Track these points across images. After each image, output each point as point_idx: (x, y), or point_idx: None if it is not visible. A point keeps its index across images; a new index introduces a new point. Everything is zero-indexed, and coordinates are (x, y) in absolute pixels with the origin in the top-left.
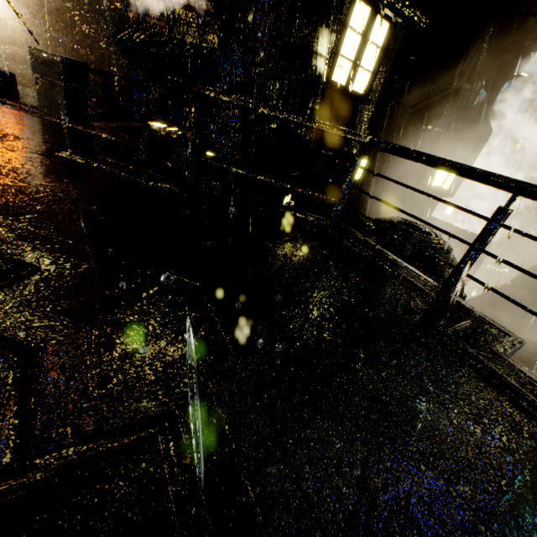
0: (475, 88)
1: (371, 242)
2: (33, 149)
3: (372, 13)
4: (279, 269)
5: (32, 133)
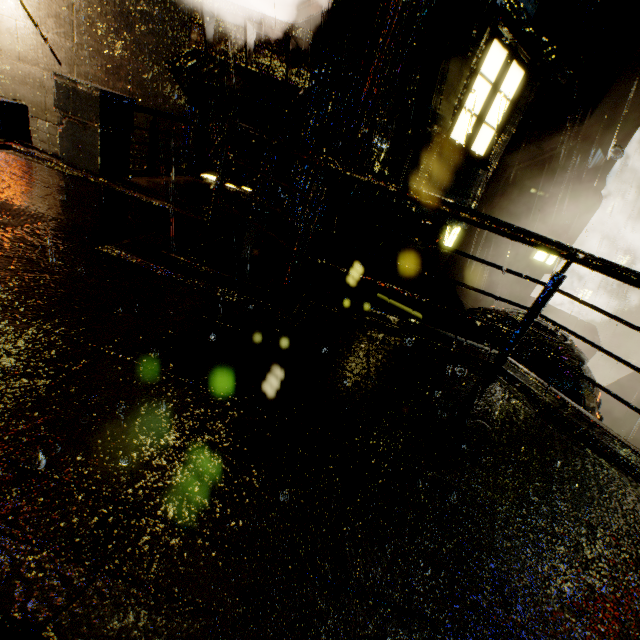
0: (590, 149)
1: (569, 401)
2: (59, 241)
3: (508, 58)
4: (511, 512)
5: (54, 205)
